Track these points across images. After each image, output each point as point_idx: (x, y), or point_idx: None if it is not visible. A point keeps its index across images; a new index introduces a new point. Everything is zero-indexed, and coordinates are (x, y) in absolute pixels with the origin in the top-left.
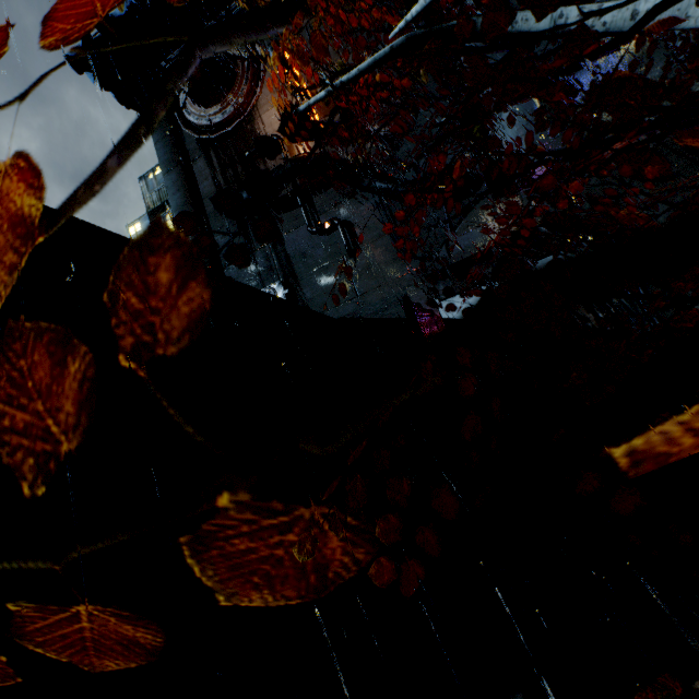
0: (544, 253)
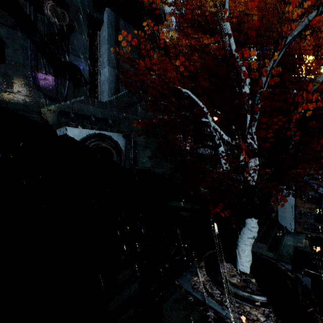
0: (112, 131)
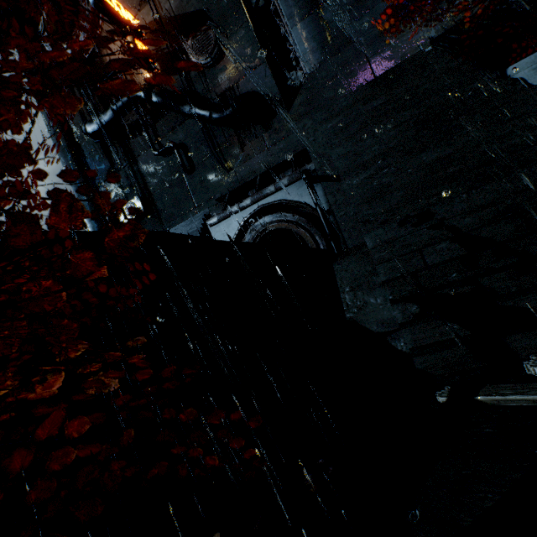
0: (279, 187)
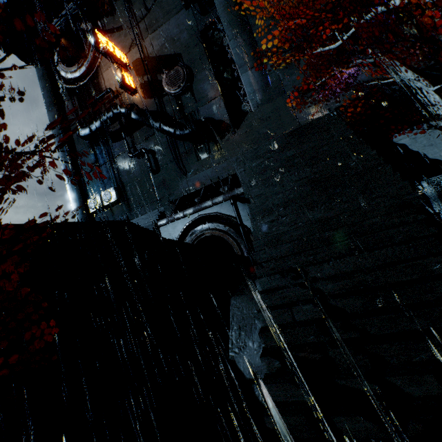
0: (215, 202)
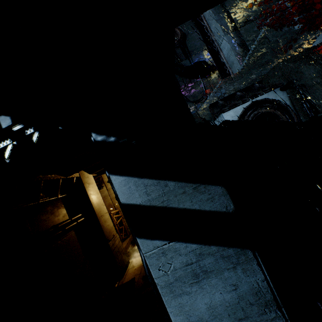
0: (264, 92)
